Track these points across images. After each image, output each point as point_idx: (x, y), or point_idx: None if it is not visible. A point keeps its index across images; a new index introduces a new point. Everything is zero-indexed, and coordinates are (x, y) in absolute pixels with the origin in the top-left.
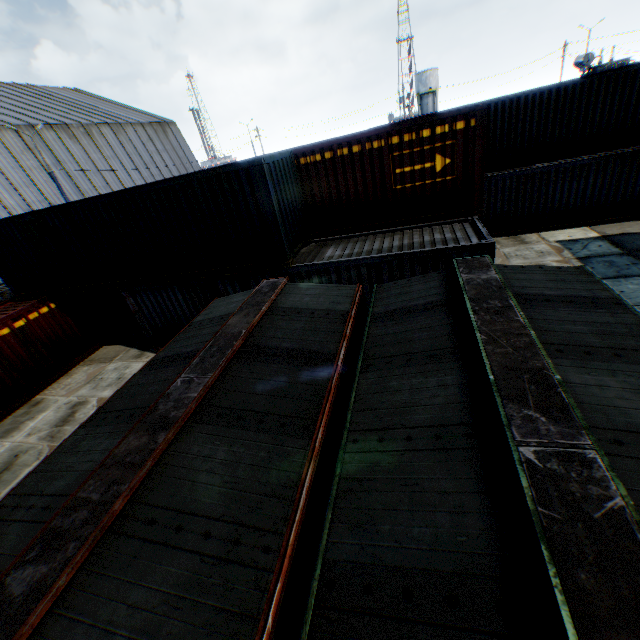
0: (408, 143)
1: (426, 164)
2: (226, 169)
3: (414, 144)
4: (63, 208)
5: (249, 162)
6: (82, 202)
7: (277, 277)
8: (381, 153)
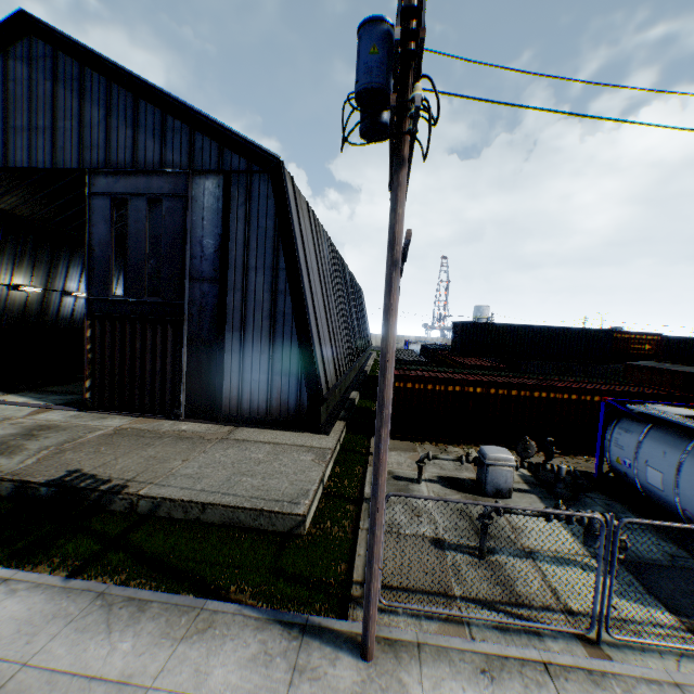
0: (635, 338)
1: (641, 346)
2: (598, 330)
3: (638, 339)
4: (519, 325)
5: (607, 330)
6: (531, 325)
7: (600, 369)
8: (625, 339)
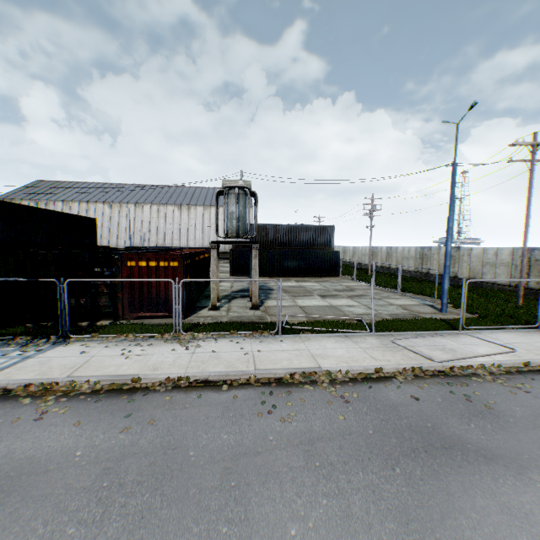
0: None
1: None
2: None
3: None
4: None
5: None
6: None
7: None
8: None
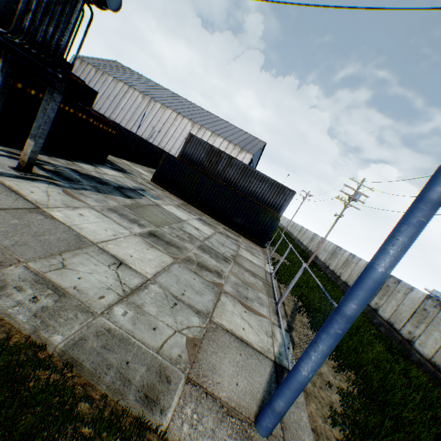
0: None
1: None
2: None
3: None
4: None
5: None
6: None
7: None
8: None
